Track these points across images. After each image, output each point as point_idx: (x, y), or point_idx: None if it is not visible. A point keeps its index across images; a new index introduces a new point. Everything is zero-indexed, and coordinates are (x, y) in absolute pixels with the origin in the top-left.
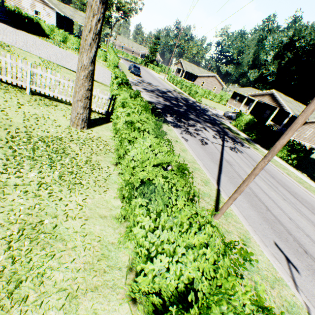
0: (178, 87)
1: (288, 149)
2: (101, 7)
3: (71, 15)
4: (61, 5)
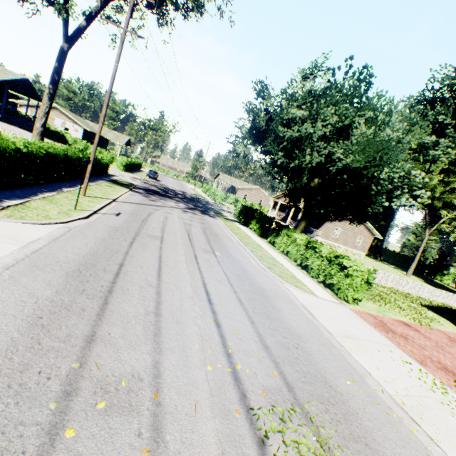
0: (207, 195)
1: (257, 221)
2: (49, 102)
3: (104, 133)
4: (97, 126)
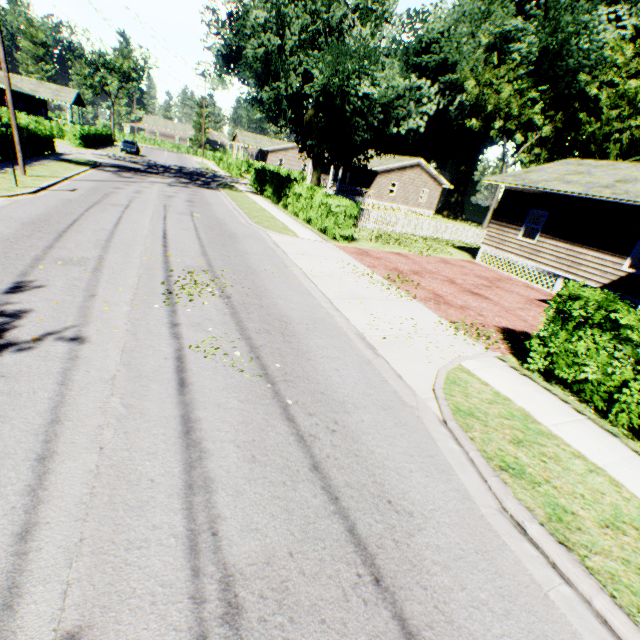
0: (221, 168)
1: (270, 185)
2: None
3: (32, 89)
4: (15, 79)
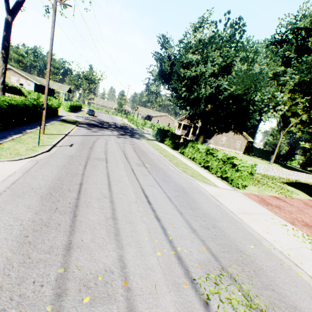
0: (131, 123)
1: (169, 138)
2: (4, 64)
3: (50, 85)
4: (44, 80)
